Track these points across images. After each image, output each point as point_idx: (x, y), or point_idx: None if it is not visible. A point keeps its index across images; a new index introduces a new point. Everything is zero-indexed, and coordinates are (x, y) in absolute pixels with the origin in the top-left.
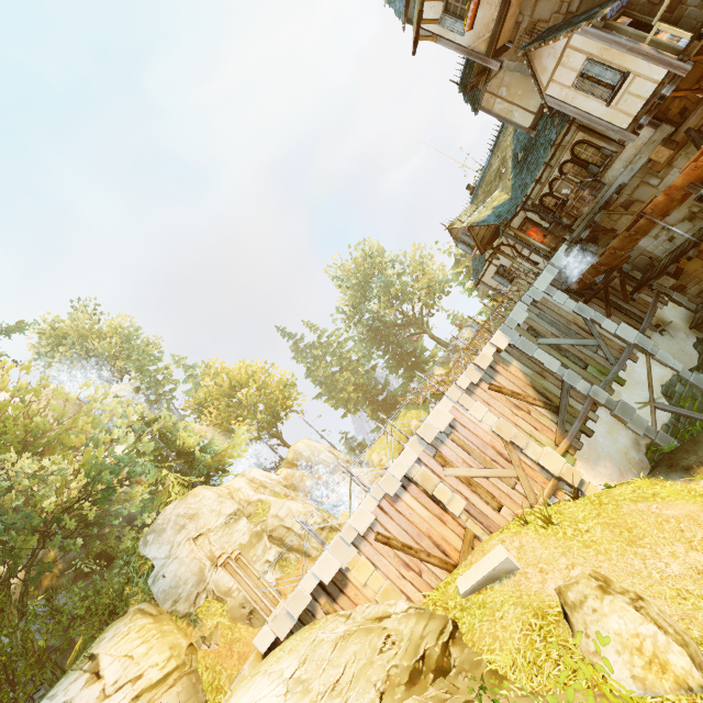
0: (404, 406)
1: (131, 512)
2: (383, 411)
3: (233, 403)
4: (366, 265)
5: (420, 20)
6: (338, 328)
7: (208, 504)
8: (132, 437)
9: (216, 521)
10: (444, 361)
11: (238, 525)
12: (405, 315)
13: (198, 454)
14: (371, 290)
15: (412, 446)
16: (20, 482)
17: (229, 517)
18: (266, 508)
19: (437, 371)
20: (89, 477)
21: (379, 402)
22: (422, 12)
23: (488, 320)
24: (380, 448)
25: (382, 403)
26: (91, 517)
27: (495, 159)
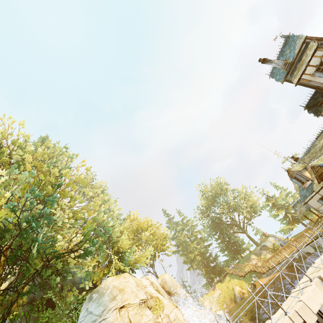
0: (229, 275)
1: (75, 278)
2: (212, 274)
3: (136, 238)
4: (218, 188)
5: (303, 72)
6: (195, 217)
7: (130, 286)
8: (111, 223)
9: (134, 301)
10: (257, 253)
11: (147, 311)
12: (234, 220)
13: (126, 253)
14: (218, 201)
15: (317, 286)
16: (57, 223)
17: (141, 302)
18: (161, 306)
19: (253, 258)
20: (85, 236)
21: (210, 267)
22: (305, 69)
23: (308, 228)
24: (210, 299)
25: (212, 269)
26: (70, 265)
27: (320, 142)
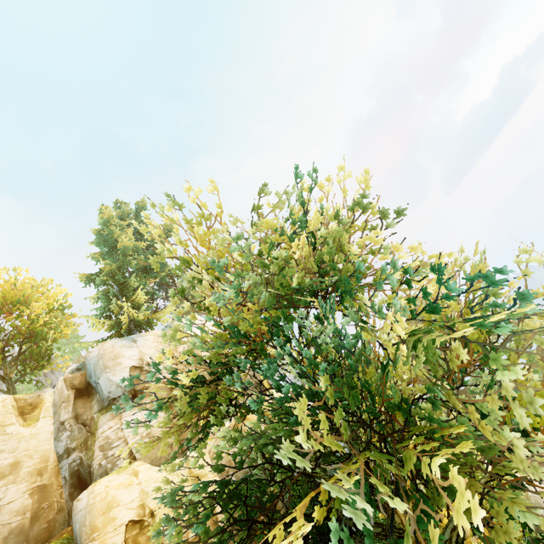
0: None
1: None
2: None
3: None
4: None
5: None
6: None
7: None
8: None
9: None
10: None
11: None
12: None
13: None
14: None
15: None
16: None
17: None
18: None
19: None
20: None
21: None
22: None
23: None
24: None
25: None
26: None
27: None
